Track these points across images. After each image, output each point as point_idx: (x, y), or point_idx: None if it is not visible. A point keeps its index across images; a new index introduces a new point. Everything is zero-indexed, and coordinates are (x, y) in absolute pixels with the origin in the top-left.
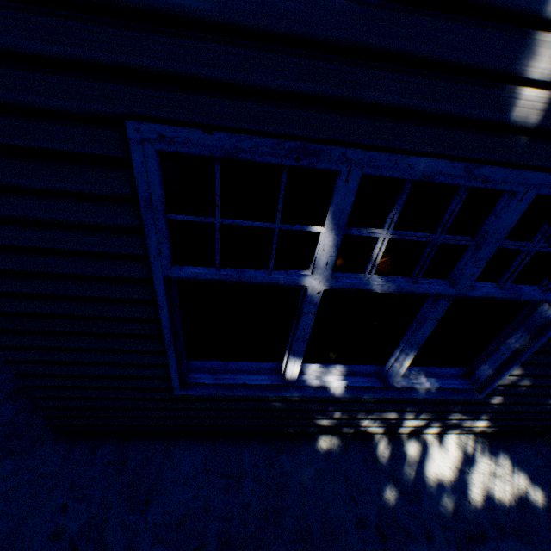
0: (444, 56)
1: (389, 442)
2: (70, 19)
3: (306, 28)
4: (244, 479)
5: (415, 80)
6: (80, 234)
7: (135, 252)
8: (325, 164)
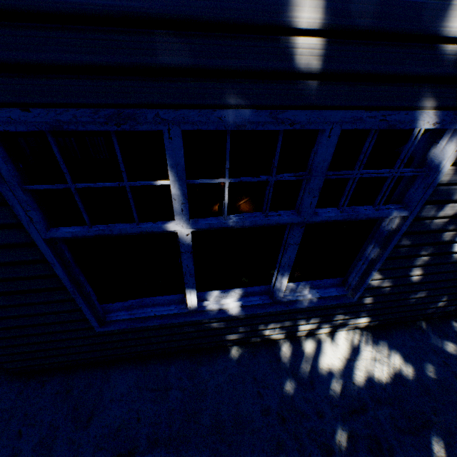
0: (214, 16)
1: (290, 345)
2: None
3: (76, 4)
4: (170, 391)
5: (196, 41)
6: None
7: (9, 221)
8: (145, 126)
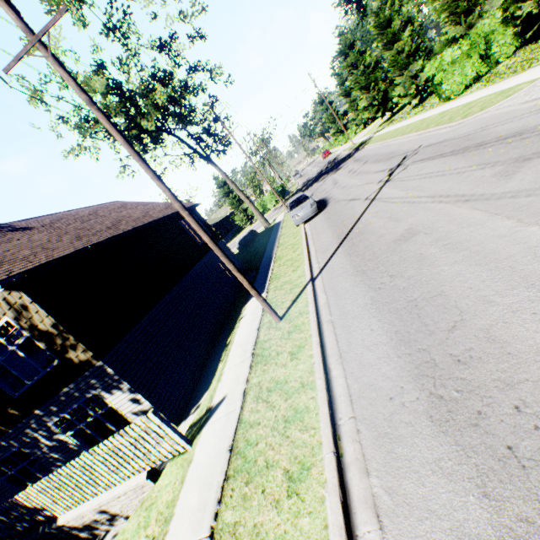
0: None
1: None
2: None
3: None
4: None
5: None
6: None
7: None
8: None
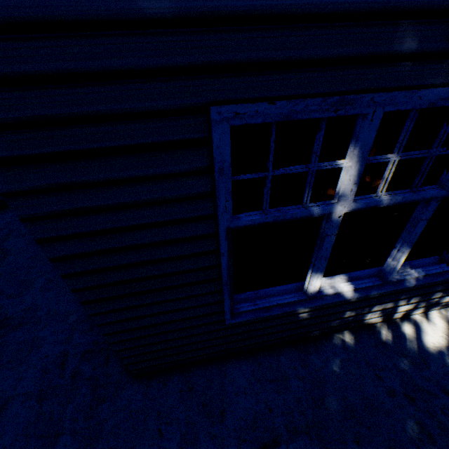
0: None
1: (388, 328)
2: (175, 34)
3: (350, 4)
4: (289, 380)
5: (428, 28)
6: (165, 207)
7: (206, 213)
8: (356, 110)
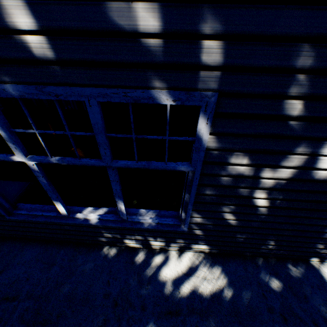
0: None
1: (146, 253)
2: None
3: None
4: (54, 266)
5: None
6: None
7: None
8: None
